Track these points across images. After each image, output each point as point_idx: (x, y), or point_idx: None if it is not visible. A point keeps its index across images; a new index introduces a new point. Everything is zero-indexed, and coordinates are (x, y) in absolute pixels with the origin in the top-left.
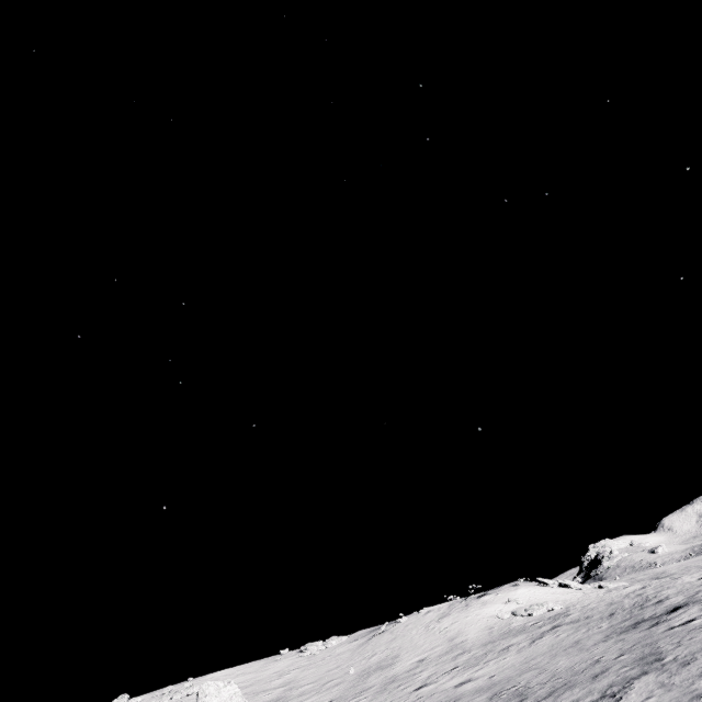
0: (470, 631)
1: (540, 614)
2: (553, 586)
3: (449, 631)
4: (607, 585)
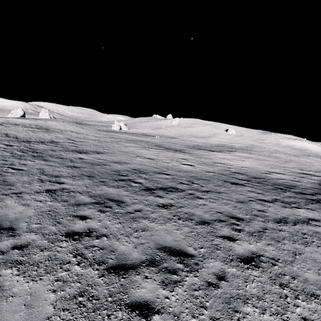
0: (283, 143)
1: (301, 148)
2: (315, 146)
3: (279, 141)
4: None
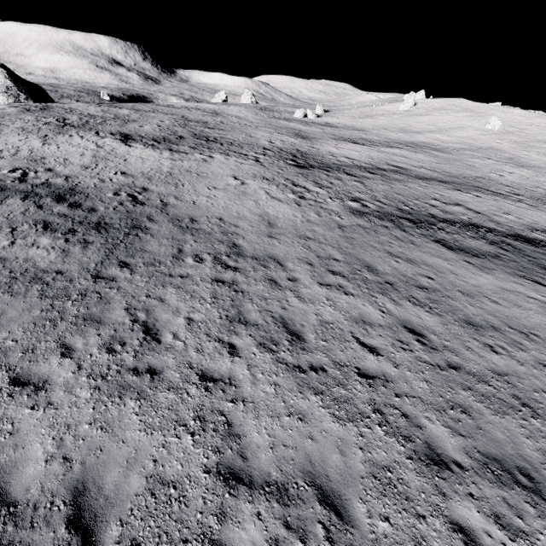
0: None
1: None
2: None
3: None
4: None
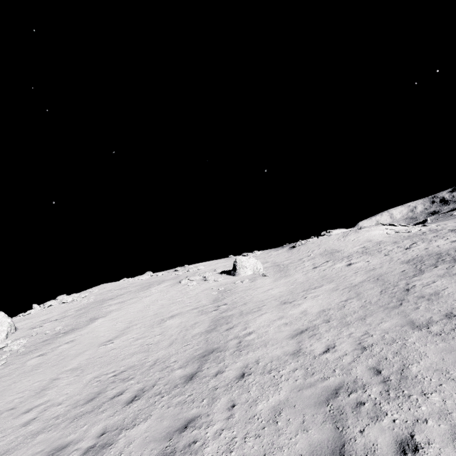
0: (376, 238)
1: (415, 232)
2: (398, 225)
3: (359, 240)
4: (429, 225)
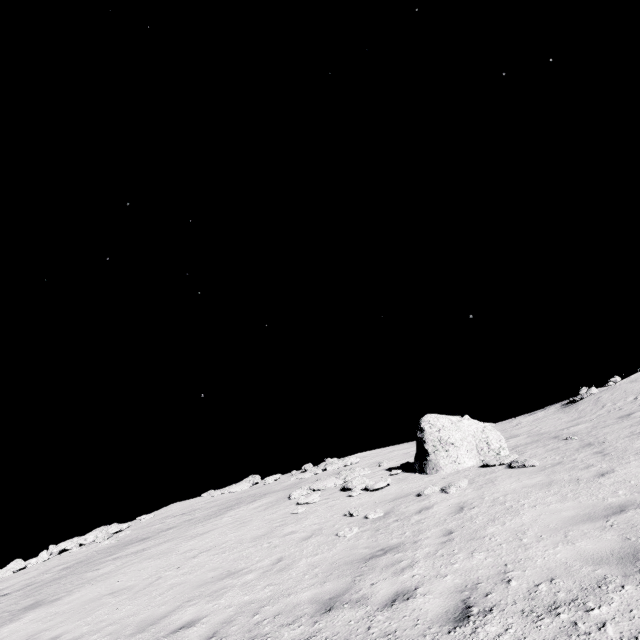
0: None
1: None
2: None
3: None
4: None
